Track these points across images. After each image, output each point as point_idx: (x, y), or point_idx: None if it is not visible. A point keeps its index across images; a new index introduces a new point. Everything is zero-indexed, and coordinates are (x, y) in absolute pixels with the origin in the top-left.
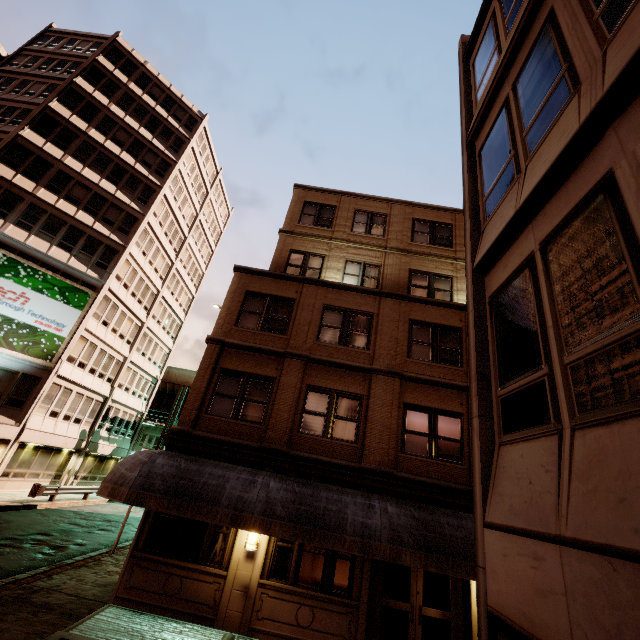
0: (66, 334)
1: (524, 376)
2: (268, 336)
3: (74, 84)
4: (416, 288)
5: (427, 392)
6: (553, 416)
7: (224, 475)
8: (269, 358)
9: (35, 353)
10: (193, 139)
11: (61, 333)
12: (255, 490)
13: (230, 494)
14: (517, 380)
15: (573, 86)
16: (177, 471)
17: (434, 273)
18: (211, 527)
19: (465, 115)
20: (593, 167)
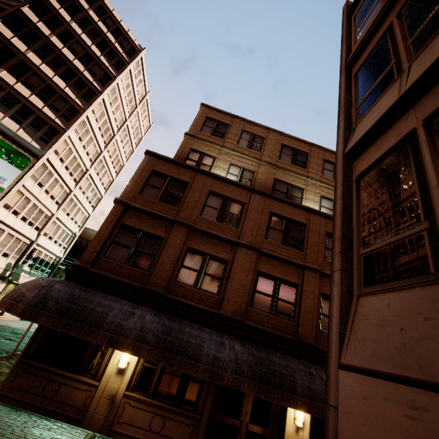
0: (6, 186)
1: (395, 234)
2: (163, 206)
3: None
4: (277, 192)
5: (275, 265)
6: (434, 266)
7: (109, 305)
8: (162, 222)
9: None
10: (131, 64)
11: (2, 184)
12: (133, 320)
13: (111, 320)
14: (385, 238)
15: None
16: (70, 297)
17: (291, 184)
18: (92, 345)
19: (346, 49)
20: None
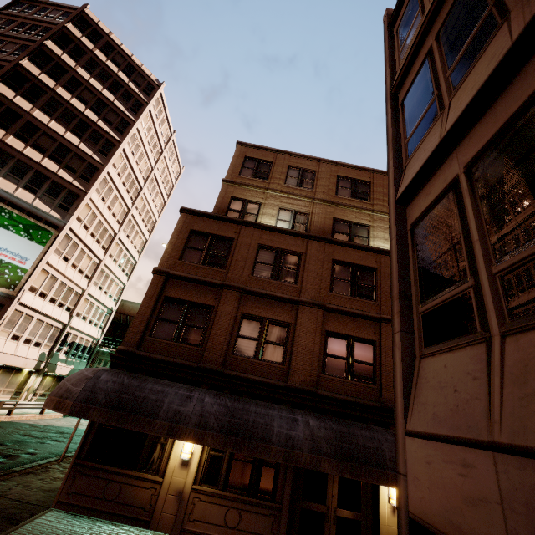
0: (29, 266)
1: (447, 291)
2: (209, 269)
3: (44, 46)
4: (339, 234)
5: (346, 322)
6: (480, 325)
7: (163, 391)
8: (209, 289)
9: None
10: (150, 103)
11: (24, 265)
12: (191, 404)
13: (168, 408)
14: (440, 295)
15: (501, 17)
16: (120, 386)
17: (354, 222)
18: (150, 438)
19: (389, 72)
20: (524, 83)
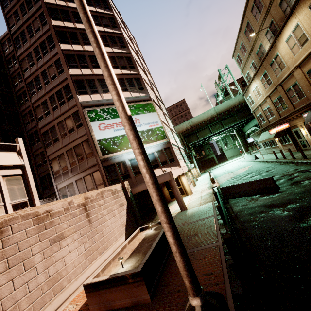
0: (161, 125)
1: None
2: None
3: (46, 5)
4: None
5: None
6: None
7: None
8: None
9: (160, 138)
10: None
11: (159, 125)
12: None
13: None
14: None
15: None
16: None
17: None
18: None
19: None
20: None
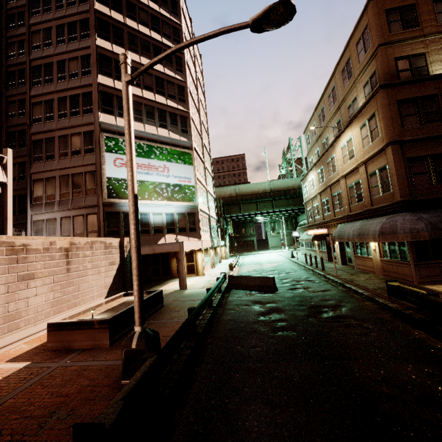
0: (193, 183)
1: None
2: (430, 127)
3: None
4: None
5: None
6: None
7: None
8: (436, 141)
9: (187, 199)
10: None
11: (191, 183)
12: None
13: None
14: None
15: None
16: None
17: None
18: None
19: None
20: None
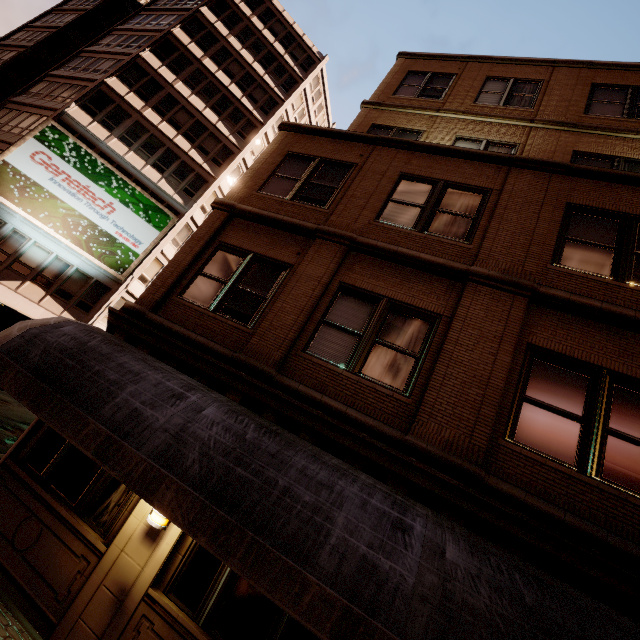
0: (141, 251)
1: None
2: (299, 207)
3: (199, 13)
4: None
5: (591, 334)
6: None
7: (139, 373)
8: (292, 238)
9: (110, 263)
10: (307, 80)
11: (137, 249)
12: (170, 409)
13: (124, 402)
14: None
15: None
16: (75, 346)
17: (627, 158)
18: None
19: None
20: None
